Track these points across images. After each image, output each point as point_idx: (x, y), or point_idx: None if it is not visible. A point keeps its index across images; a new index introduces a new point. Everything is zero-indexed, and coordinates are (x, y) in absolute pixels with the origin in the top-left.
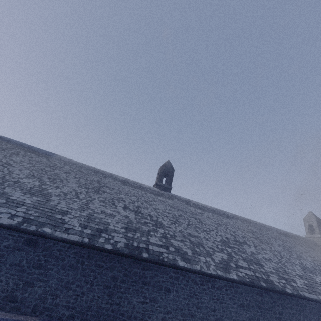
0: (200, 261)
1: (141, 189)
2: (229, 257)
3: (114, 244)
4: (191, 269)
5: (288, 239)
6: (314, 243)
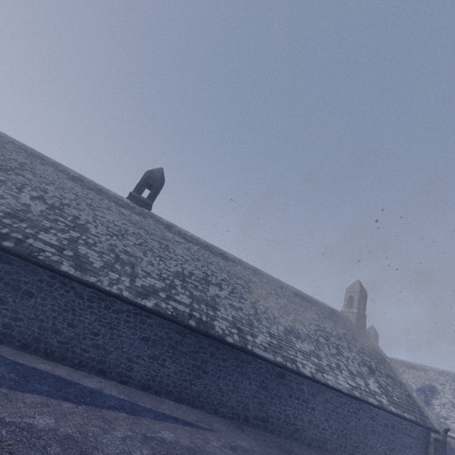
0: (107, 276)
1: (99, 193)
2: (167, 287)
3: None
4: (78, 277)
5: (303, 303)
6: (345, 318)
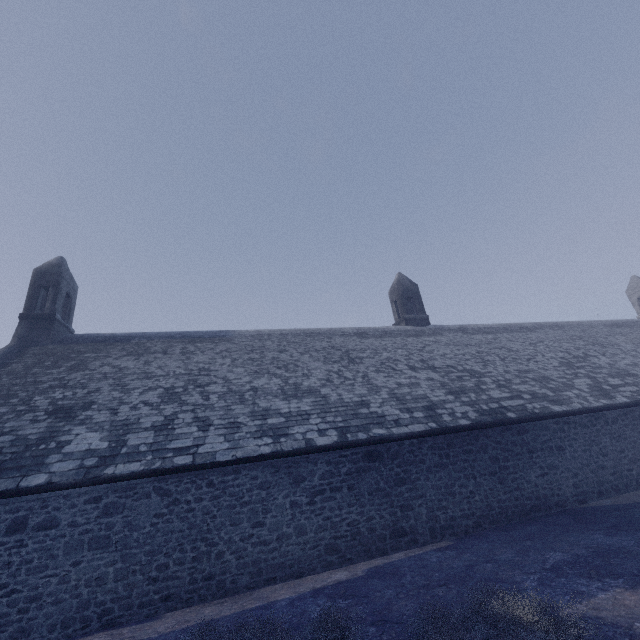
0: (571, 397)
1: (390, 336)
2: (593, 380)
3: (464, 416)
4: (574, 409)
5: (626, 330)
6: None
